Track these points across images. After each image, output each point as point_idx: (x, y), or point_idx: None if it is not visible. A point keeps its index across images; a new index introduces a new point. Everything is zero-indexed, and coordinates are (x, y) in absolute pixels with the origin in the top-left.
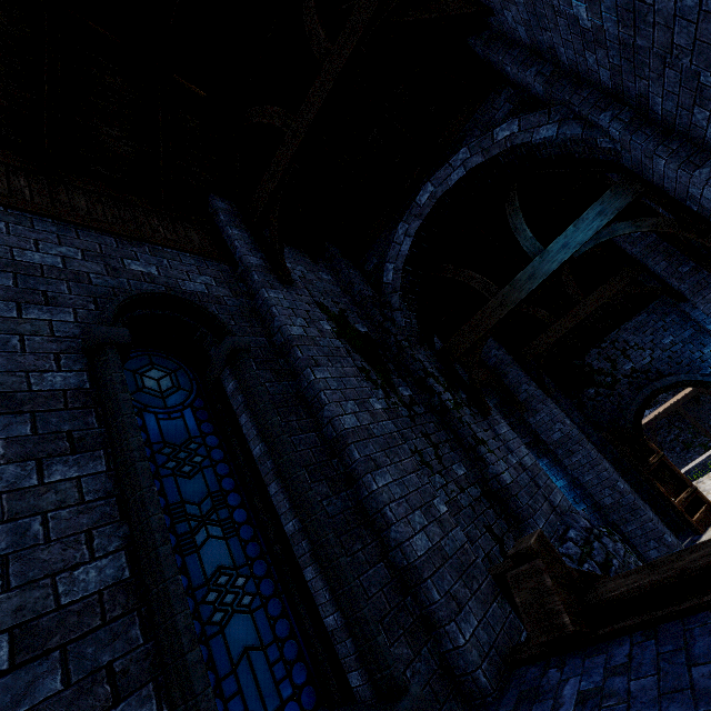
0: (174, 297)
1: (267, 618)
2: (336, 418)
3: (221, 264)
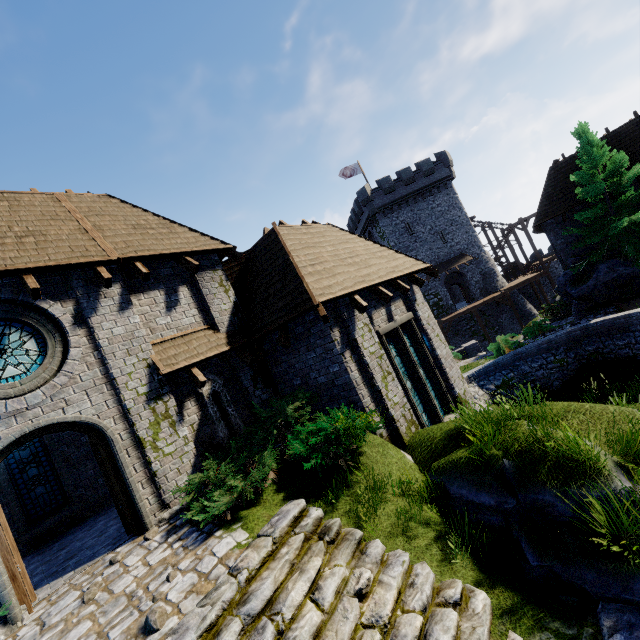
0: None
1: (50, 486)
2: None
3: None
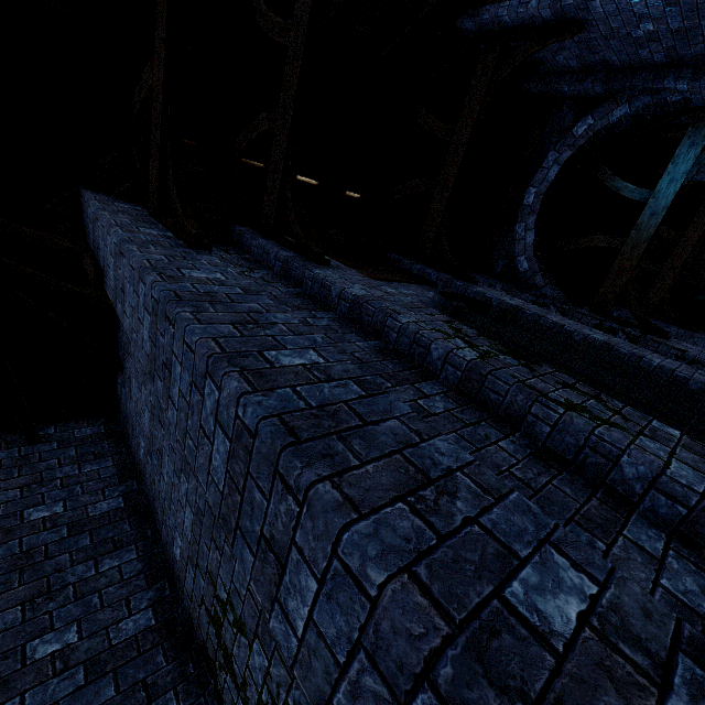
0: (448, 293)
1: None
2: (588, 337)
3: (427, 287)
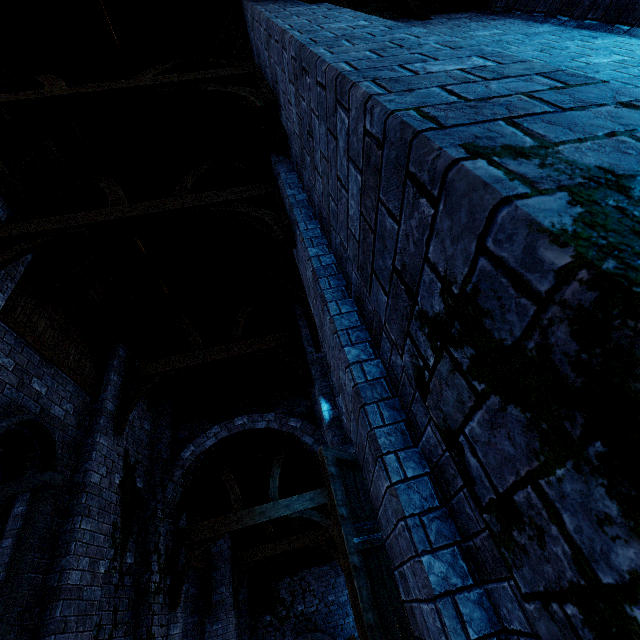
0: (44, 426)
1: None
2: (68, 570)
3: (87, 396)
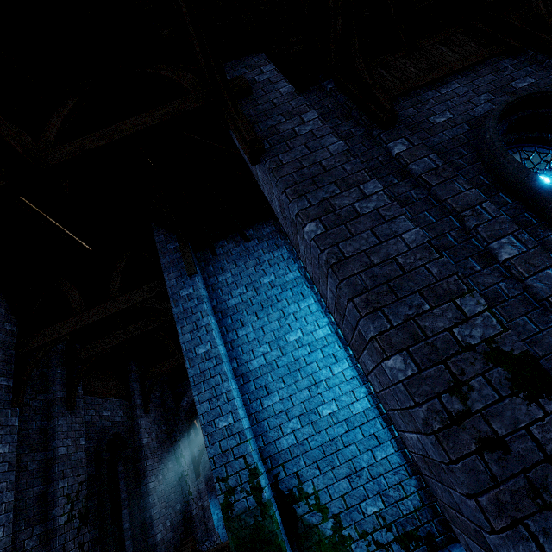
0: (118, 432)
1: None
2: (148, 484)
3: (126, 402)
